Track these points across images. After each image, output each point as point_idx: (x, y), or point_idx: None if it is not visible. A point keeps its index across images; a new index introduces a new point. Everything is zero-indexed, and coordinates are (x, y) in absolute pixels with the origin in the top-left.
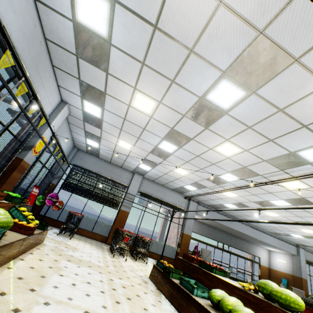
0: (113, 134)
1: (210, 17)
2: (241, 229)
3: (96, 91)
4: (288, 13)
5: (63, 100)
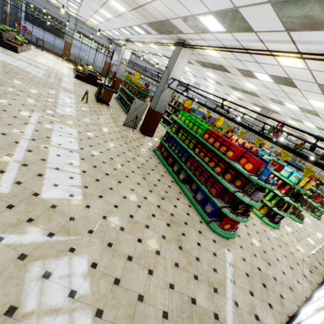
0: None
1: None
2: (144, 66)
3: None
4: None
5: None
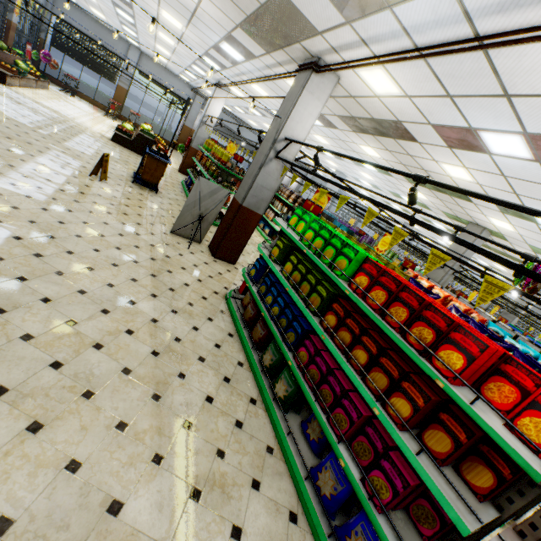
0: None
1: None
2: (251, 139)
3: None
4: None
5: None
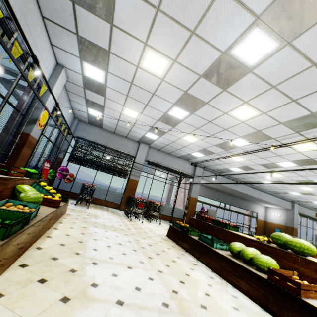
0: (118, 101)
1: None
2: (243, 190)
3: (98, 50)
4: None
5: (58, 64)
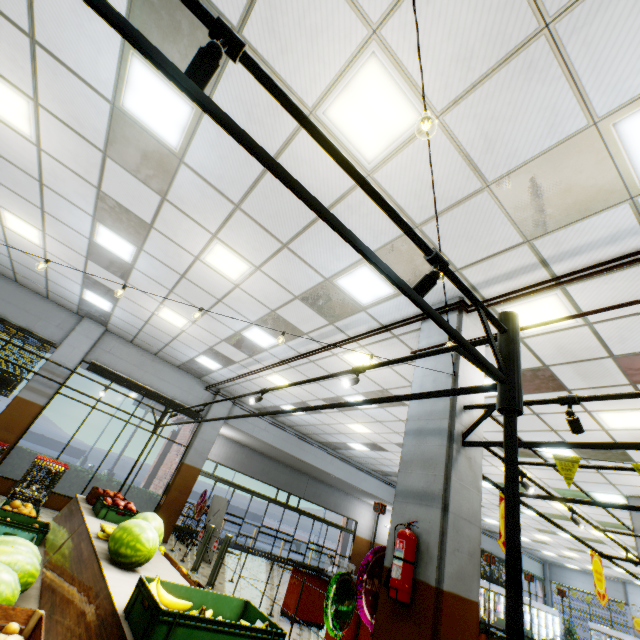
0: None
1: None
2: (319, 462)
3: None
4: None
5: None
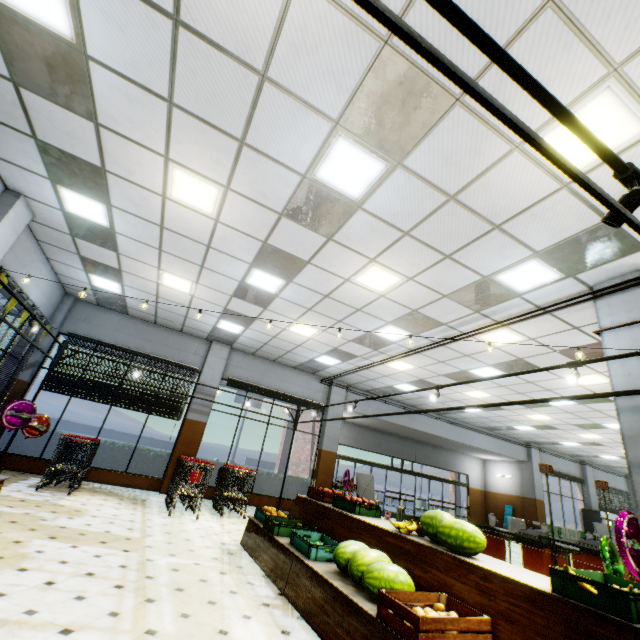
0: (145, 261)
1: (283, 4)
2: (430, 429)
3: (82, 166)
4: (426, 5)
5: (10, 189)
